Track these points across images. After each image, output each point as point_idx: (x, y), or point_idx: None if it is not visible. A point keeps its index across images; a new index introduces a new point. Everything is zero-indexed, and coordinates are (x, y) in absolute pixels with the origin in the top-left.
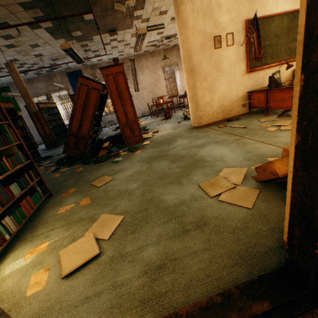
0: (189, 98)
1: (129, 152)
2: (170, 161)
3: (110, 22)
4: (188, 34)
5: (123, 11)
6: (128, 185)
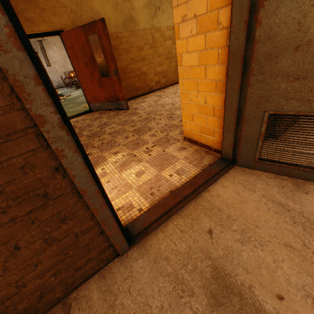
0: None
1: None
2: (74, 104)
3: None
4: None
5: None
6: None
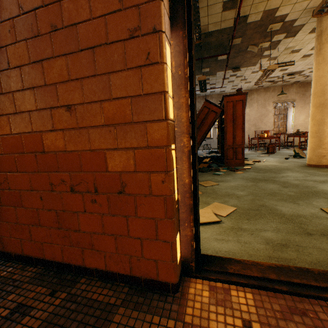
0: (310, 132)
1: (229, 170)
2: (279, 185)
3: (237, 61)
4: (327, 69)
5: (255, 51)
6: (234, 191)
